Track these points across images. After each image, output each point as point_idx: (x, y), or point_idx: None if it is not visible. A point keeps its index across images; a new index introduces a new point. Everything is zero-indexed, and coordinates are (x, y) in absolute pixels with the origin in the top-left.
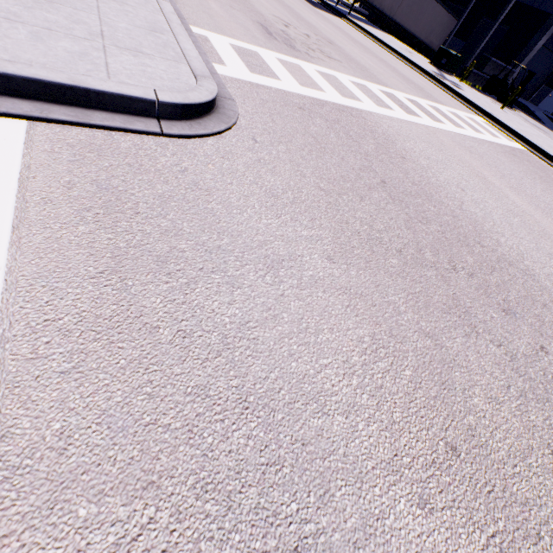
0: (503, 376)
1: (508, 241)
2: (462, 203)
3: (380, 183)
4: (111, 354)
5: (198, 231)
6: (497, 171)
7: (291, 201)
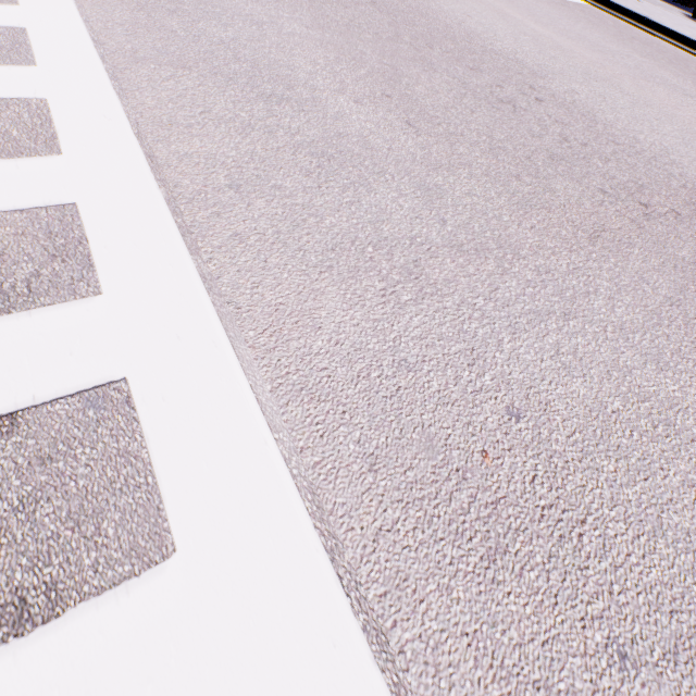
0: (449, 87)
1: (505, 45)
2: (463, 23)
3: (370, 3)
4: (151, 35)
5: (196, 4)
6: (526, 12)
7: (275, 2)
